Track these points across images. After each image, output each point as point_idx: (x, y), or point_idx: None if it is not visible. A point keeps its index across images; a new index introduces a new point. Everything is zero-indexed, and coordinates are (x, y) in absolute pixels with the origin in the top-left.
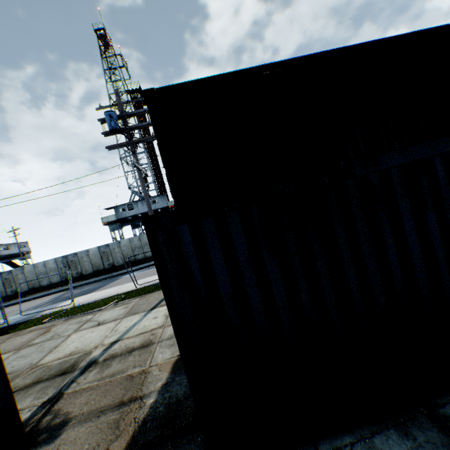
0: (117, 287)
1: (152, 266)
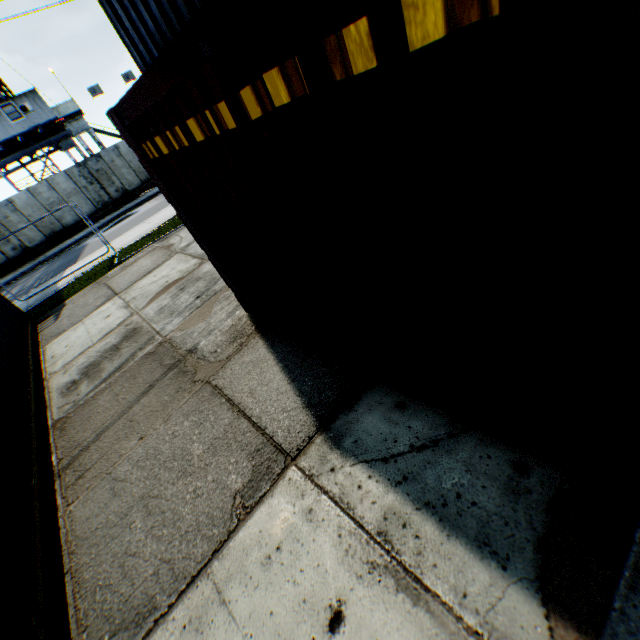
0: (138, 226)
1: (118, 219)
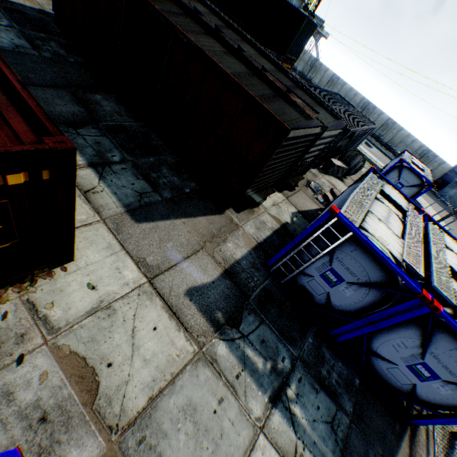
0: None
1: None
